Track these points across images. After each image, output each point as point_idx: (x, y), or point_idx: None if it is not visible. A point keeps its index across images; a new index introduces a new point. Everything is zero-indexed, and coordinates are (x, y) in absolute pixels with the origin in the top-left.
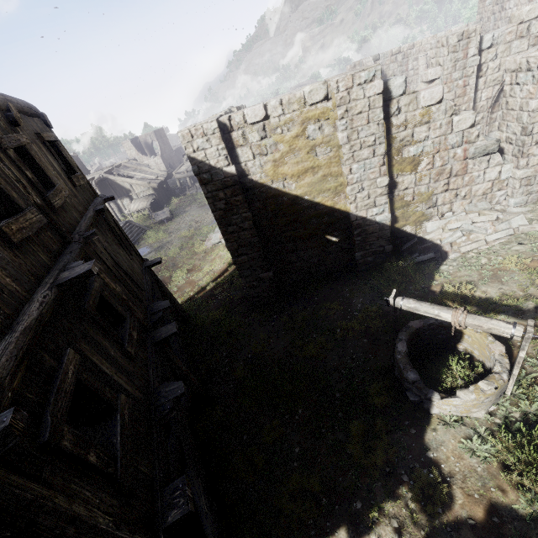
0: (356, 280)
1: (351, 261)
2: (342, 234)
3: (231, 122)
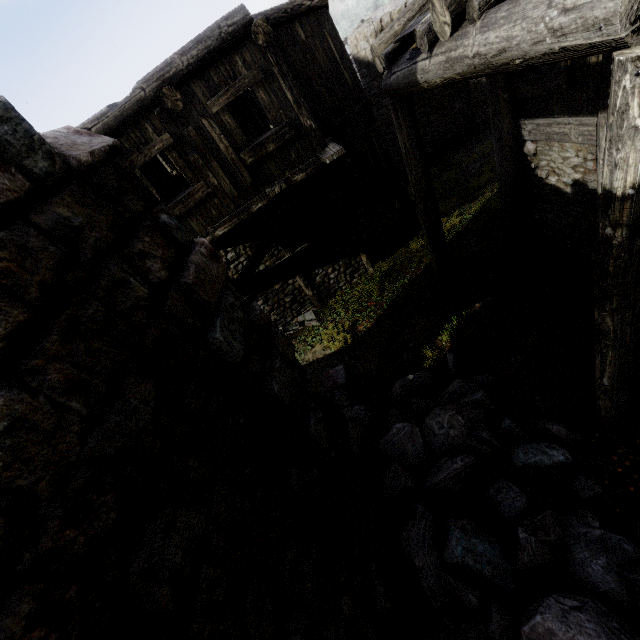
0: (477, 137)
1: (472, 124)
2: (464, 100)
3: (382, 23)
